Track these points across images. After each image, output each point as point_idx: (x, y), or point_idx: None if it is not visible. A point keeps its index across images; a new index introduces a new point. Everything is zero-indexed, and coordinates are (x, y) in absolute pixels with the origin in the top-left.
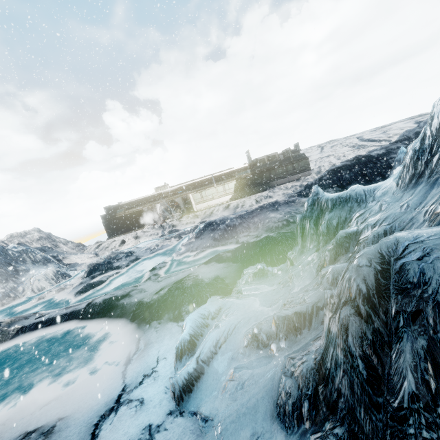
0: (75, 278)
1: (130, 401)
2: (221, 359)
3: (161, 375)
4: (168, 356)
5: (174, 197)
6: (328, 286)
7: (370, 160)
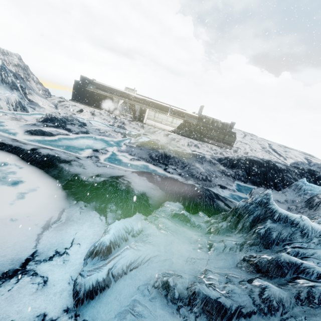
0: (31, 116)
1: (36, 274)
2: (128, 283)
3: (71, 260)
4: (82, 243)
5: (136, 103)
6: (259, 300)
7: (274, 168)
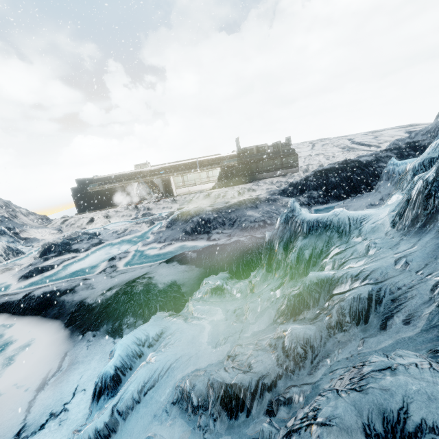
0: (28, 256)
1: None
2: (142, 414)
3: (71, 417)
4: (88, 387)
5: (154, 178)
6: (283, 356)
7: (358, 166)
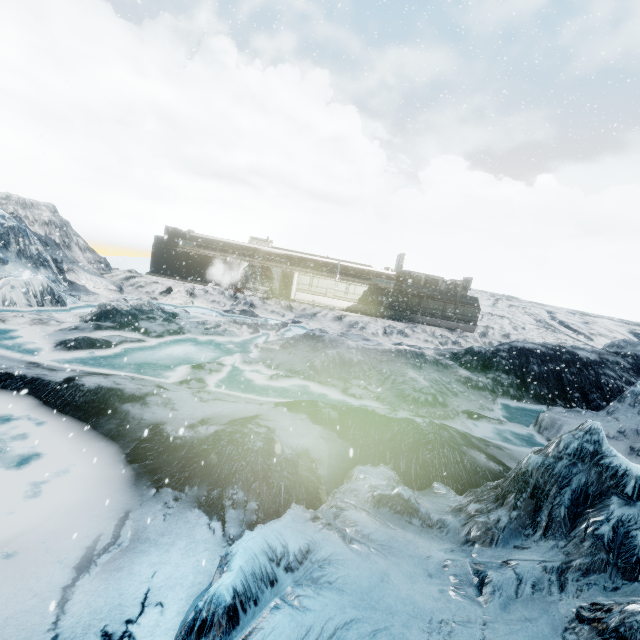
0: (72, 312)
1: None
2: None
3: None
4: (168, 602)
5: (273, 265)
6: None
7: (575, 362)
